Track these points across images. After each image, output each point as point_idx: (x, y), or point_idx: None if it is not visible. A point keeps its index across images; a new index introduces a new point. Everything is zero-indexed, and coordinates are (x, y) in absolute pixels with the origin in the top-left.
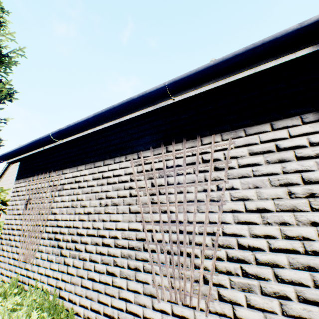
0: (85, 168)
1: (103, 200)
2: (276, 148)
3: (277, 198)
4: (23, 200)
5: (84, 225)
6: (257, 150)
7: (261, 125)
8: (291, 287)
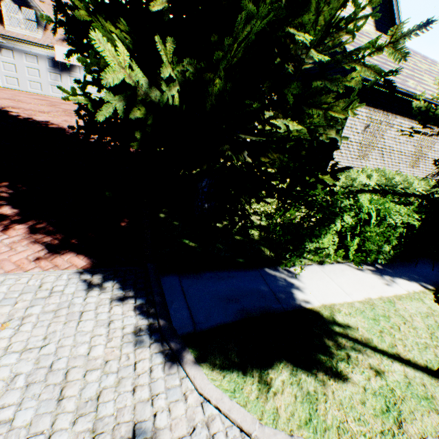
0: (407, 121)
1: (407, 139)
2: None
3: (437, 149)
4: (362, 124)
5: (396, 147)
6: None
7: None
8: (427, 164)
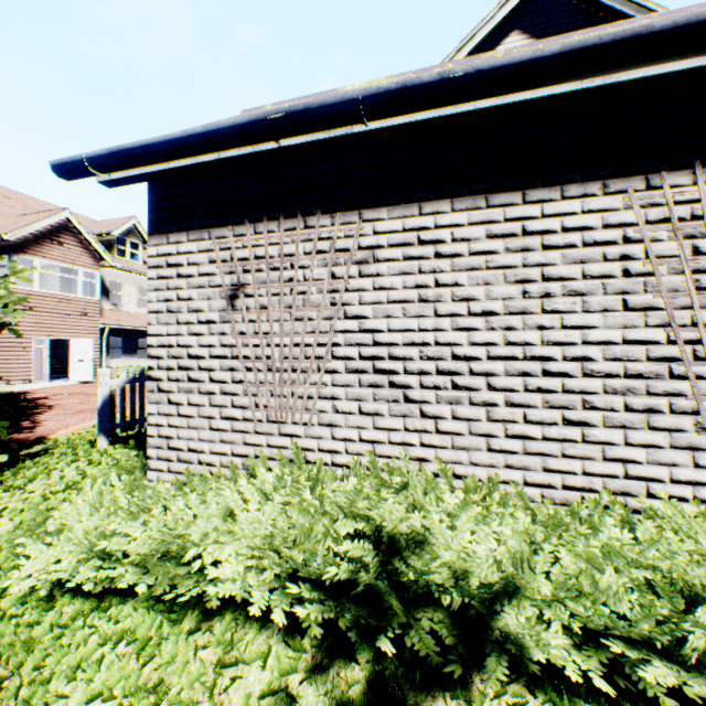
0: (454, 208)
1: (533, 285)
2: None
3: None
4: (208, 288)
5: (475, 339)
6: None
7: None
8: None
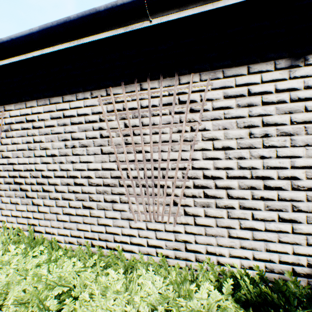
0: (38, 104)
1: (69, 142)
2: (248, 92)
3: (240, 138)
4: None
5: (49, 168)
6: (232, 93)
7: (239, 68)
8: (237, 201)
